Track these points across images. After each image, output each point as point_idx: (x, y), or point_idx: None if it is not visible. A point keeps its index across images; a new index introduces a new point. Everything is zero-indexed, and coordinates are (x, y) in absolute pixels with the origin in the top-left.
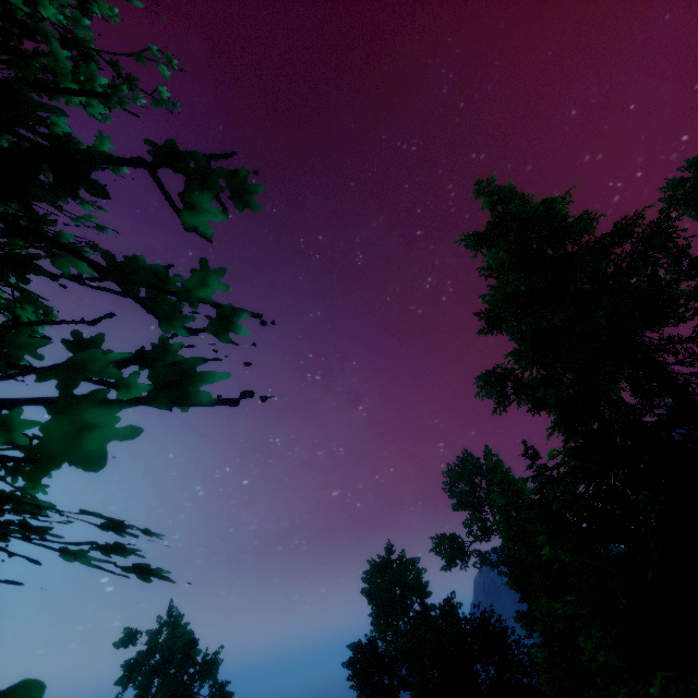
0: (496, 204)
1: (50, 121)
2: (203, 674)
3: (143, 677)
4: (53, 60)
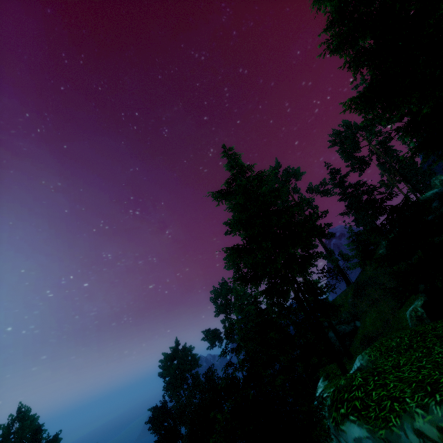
0: (233, 168)
1: None
2: None
3: None
4: None
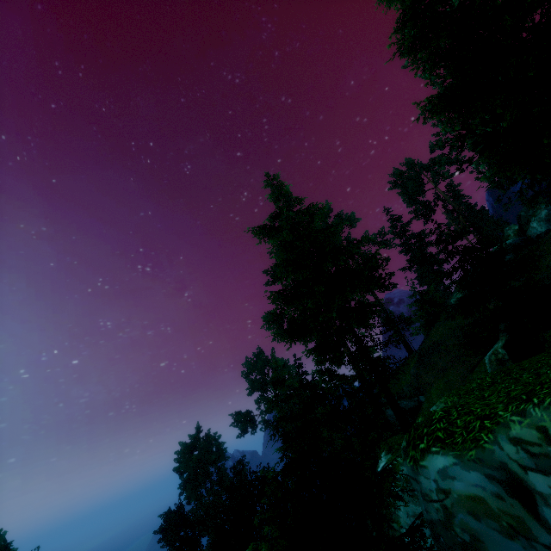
0: (278, 199)
1: None
2: None
3: None
4: None
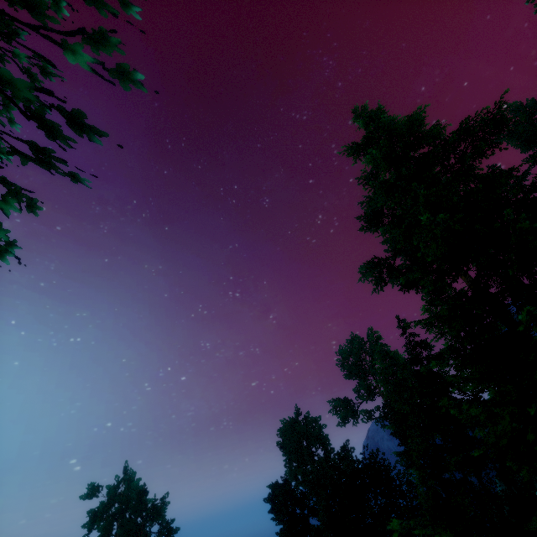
0: (369, 123)
1: None
2: (153, 516)
3: (105, 522)
4: None
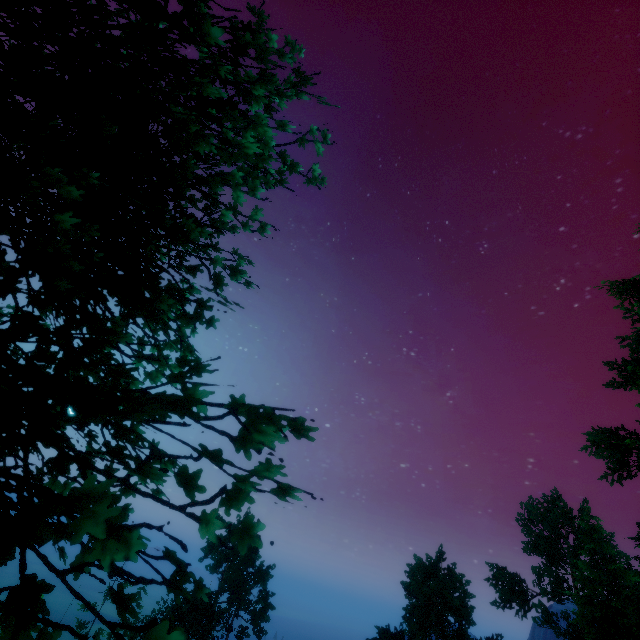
0: None
1: (225, 215)
2: (257, 577)
3: (218, 555)
4: (233, 179)
